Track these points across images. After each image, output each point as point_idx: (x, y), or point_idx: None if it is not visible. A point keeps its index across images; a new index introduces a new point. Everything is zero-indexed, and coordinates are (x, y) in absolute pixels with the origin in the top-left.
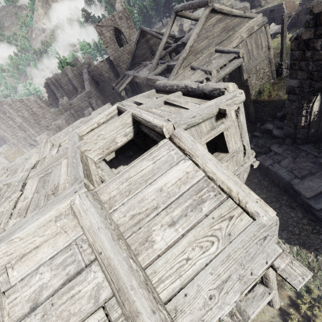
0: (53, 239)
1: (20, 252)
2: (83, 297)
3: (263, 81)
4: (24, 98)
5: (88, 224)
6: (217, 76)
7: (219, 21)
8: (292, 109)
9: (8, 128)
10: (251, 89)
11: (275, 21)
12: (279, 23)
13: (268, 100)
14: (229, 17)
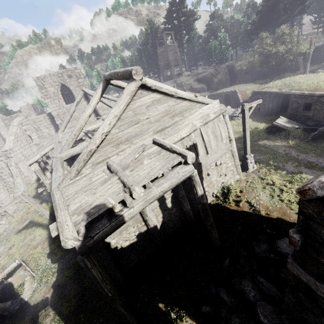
0: None
1: None
2: None
3: (226, 177)
4: None
5: None
6: (146, 197)
7: (157, 102)
8: (306, 320)
9: None
10: (212, 187)
11: (230, 104)
12: (235, 106)
13: (236, 209)
14: (173, 99)
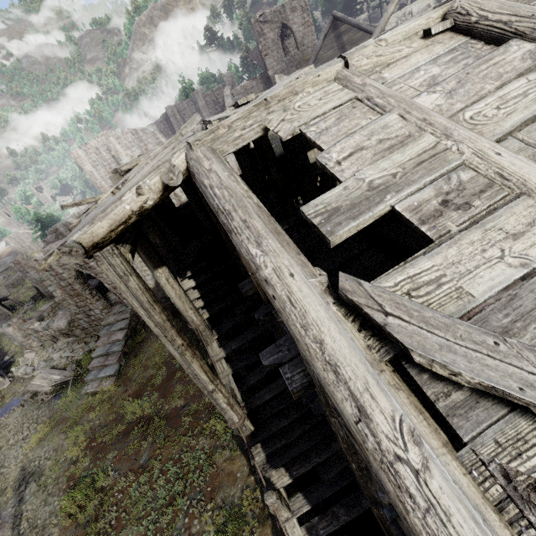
0: (426, 49)
1: (386, 59)
2: (513, 61)
3: None
4: (139, 129)
5: (497, 4)
6: None
7: None
8: None
9: (109, 174)
10: None
11: None
12: None
13: None
14: None
